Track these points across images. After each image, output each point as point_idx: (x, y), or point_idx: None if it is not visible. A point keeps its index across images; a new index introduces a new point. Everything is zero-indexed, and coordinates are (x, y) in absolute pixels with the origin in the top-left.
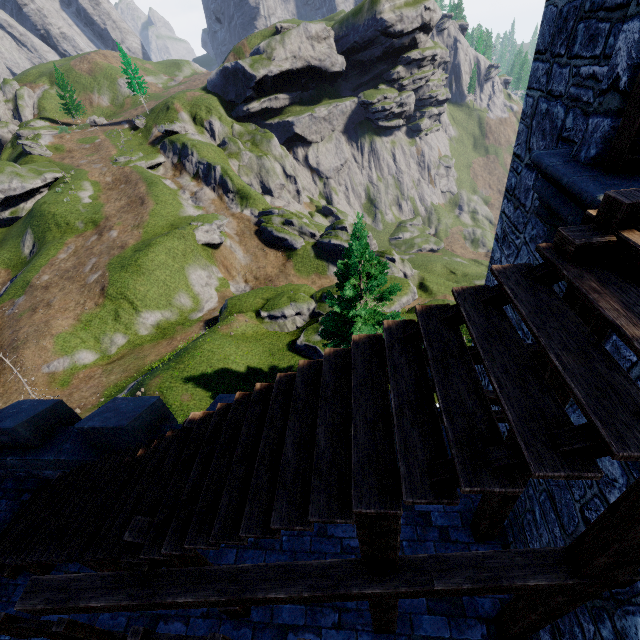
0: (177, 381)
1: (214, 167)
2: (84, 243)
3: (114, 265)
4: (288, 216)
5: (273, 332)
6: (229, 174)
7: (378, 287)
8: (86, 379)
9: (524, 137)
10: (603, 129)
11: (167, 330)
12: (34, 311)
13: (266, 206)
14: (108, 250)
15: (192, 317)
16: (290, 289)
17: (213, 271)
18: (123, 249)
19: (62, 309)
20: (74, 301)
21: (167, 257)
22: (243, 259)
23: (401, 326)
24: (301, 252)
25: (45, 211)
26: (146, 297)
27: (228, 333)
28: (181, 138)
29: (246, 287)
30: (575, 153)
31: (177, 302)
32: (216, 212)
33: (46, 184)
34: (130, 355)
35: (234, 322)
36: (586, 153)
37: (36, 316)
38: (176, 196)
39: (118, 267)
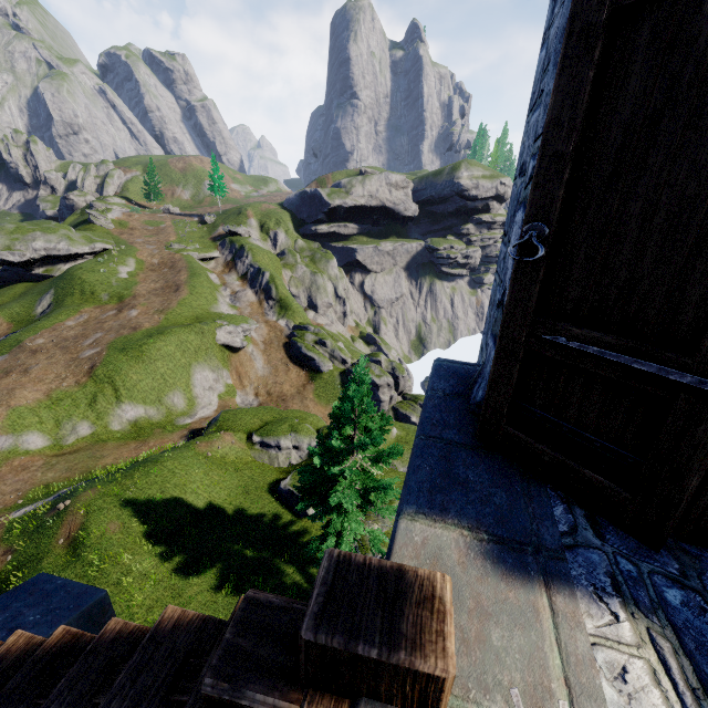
0: (113, 501)
1: (263, 272)
2: (99, 315)
3: (117, 345)
4: (323, 336)
5: (260, 463)
6: (276, 282)
7: (371, 446)
8: (19, 469)
9: (487, 326)
10: (491, 362)
11: (143, 430)
12: (7, 374)
13: (304, 321)
14: (119, 328)
15: (179, 421)
16: (296, 416)
17: (223, 375)
18: (134, 330)
19: (37, 379)
20: (55, 373)
21: (176, 349)
22: (261, 369)
23: (22, 663)
24: (326, 376)
25: (77, 276)
26: (135, 387)
27: (205, 452)
28: (242, 240)
29: (254, 401)
30: (473, 383)
31: (169, 400)
32: (250, 315)
33: (93, 252)
34: (86, 451)
35: (217, 440)
36: (476, 391)
37: (5, 380)
38: (215, 291)
39: (119, 348)
